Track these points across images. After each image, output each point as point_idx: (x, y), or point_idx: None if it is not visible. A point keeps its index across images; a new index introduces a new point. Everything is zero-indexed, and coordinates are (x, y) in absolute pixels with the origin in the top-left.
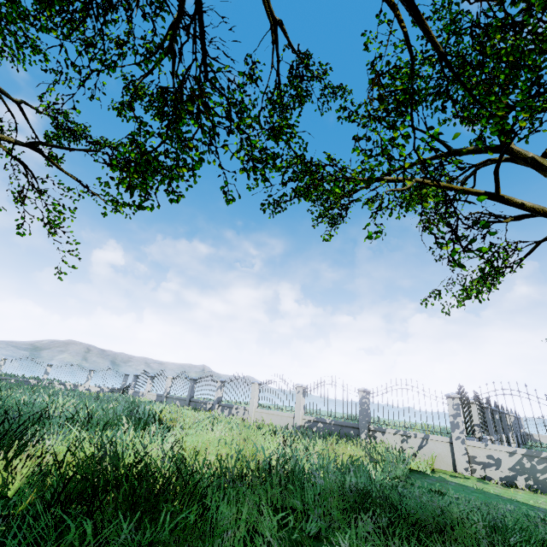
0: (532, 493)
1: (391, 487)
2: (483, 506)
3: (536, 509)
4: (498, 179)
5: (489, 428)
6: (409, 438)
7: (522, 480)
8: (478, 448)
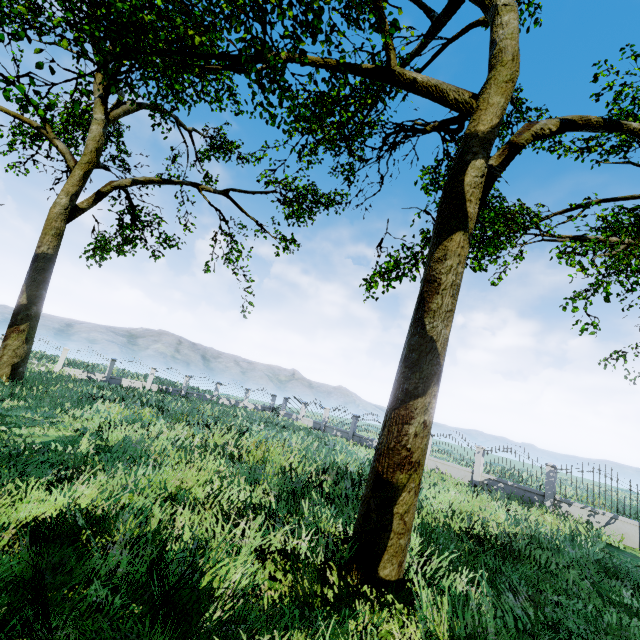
0: None
1: (609, 559)
2: None
3: None
4: None
5: None
6: (597, 514)
7: None
8: None
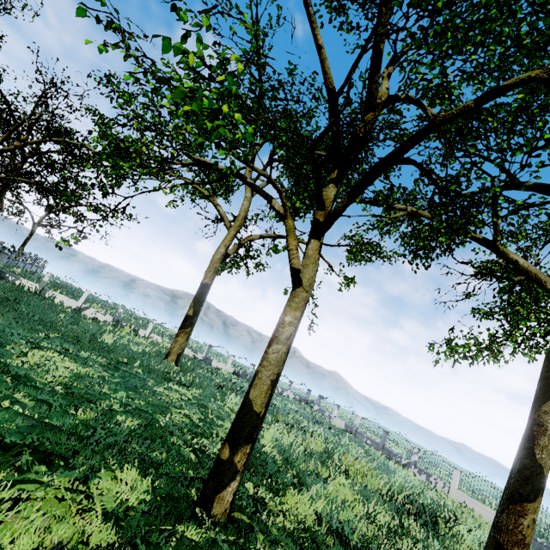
0: None
1: None
2: None
3: None
4: None
5: None
6: None
7: None
8: None
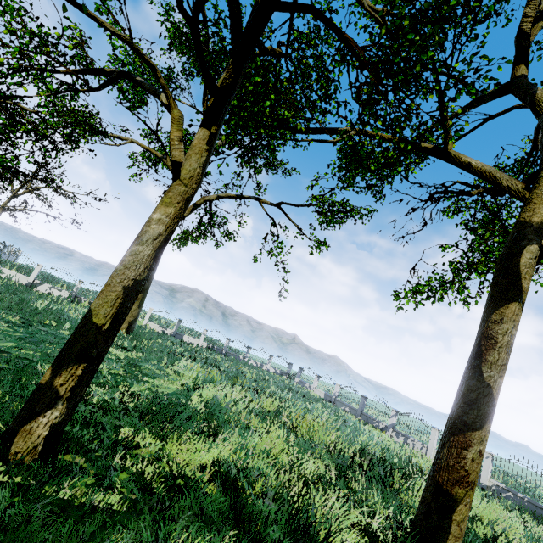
0: None
1: None
2: None
3: None
4: None
5: None
6: None
7: None
8: None
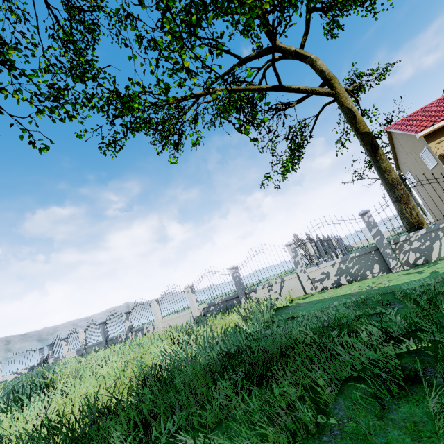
0: (350, 284)
1: (256, 335)
2: (318, 313)
3: (351, 296)
4: (277, 73)
5: (322, 254)
6: (272, 286)
7: (344, 279)
8: (314, 271)
